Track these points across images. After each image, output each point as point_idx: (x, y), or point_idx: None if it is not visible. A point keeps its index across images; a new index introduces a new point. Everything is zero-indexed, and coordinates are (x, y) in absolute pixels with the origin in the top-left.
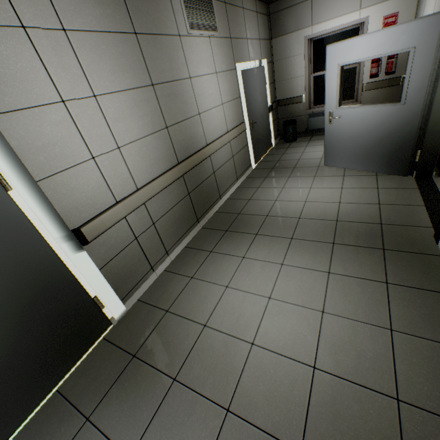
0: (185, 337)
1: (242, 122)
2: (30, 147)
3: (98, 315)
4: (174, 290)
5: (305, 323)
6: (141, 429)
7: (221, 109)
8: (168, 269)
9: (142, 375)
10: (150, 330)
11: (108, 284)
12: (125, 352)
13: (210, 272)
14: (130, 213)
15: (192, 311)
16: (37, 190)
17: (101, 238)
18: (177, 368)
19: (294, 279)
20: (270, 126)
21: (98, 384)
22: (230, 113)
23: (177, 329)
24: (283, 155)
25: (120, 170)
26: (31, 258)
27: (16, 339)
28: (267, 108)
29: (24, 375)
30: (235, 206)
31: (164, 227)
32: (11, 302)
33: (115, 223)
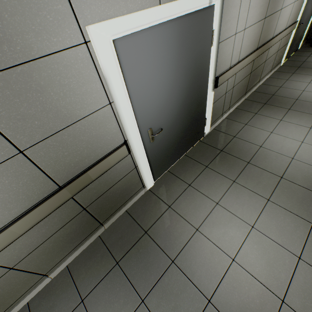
0: (250, 149)
1: (295, 21)
2: (224, 21)
3: (203, 128)
4: (236, 128)
5: None
6: (236, 174)
7: (291, 7)
8: (227, 117)
9: (229, 158)
10: (226, 142)
11: (211, 114)
12: (215, 148)
13: (257, 124)
14: (232, 76)
15: (250, 139)
16: (217, 49)
17: (218, 87)
18: (248, 159)
19: None
20: (306, 29)
21: (206, 157)
22: (294, 11)
23: (243, 145)
24: (309, 58)
25: (239, 45)
26: (202, 87)
27: (187, 124)
28: None
29: (182, 142)
30: (269, 90)
31: (234, 92)
32: (192, 106)
33: (226, 80)
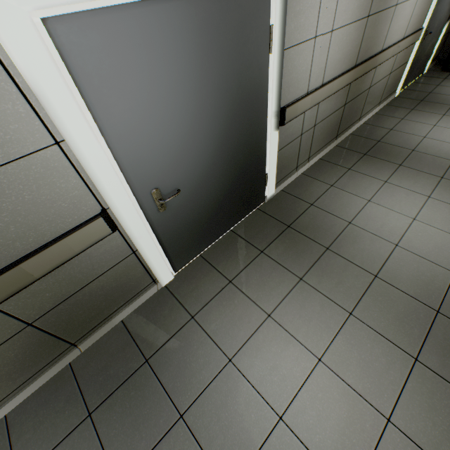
0: (332, 226)
1: (419, 28)
2: (292, 11)
3: (262, 189)
4: (316, 191)
5: (449, 245)
6: (305, 267)
7: (413, 3)
8: (305, 173)
9: (299, 239)
10: (298, 213)
11: (275, 168)
12: (280, 222)
13: (350, 186)
14: (311, 107)
15: (335, 210)
16: (281, 60)
17: (287, 124)
18: (328, 243)
19: (441, 211)
20: (436, 43)
21: (263, 235)
22: (417, 11)
23: (323, 219)
24: (438, 87)
25: (322, 58)
26: (256, 123)
27: (231, 183)
28: (449, 14)
29: (225, 211)
30: (373, 133)
31: (317, 133)
32: (238, 154)
33: (301, 113)
